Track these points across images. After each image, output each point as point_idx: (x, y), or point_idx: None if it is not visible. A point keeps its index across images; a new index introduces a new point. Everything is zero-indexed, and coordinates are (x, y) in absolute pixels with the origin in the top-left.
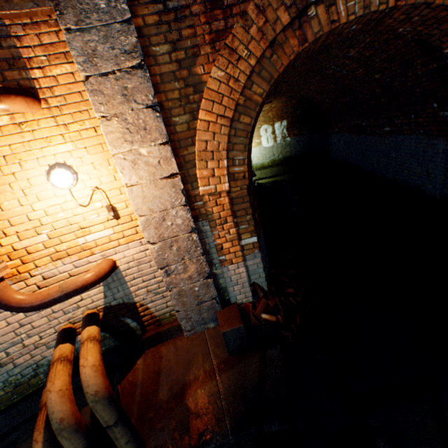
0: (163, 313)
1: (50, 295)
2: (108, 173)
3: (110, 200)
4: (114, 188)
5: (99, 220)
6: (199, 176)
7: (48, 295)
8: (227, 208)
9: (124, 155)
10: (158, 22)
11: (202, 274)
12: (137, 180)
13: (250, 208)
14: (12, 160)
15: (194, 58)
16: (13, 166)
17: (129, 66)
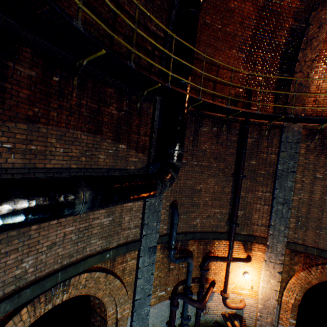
0: (249, 325)
1: (233, 306)
2: (256, 278)
3: (253, 284)
4: (255, 282)
5: (247, 288)
6: (284, 293)
7: (233, 306)
8: (289, 307)
9: (265, 279)
10: (288, 252)
11: (271, 323)
12: (265, 286)
13: (296, 310)
14: (237, 266)
15: (295, 264)
16: (237, 268)
17: (278, 262)
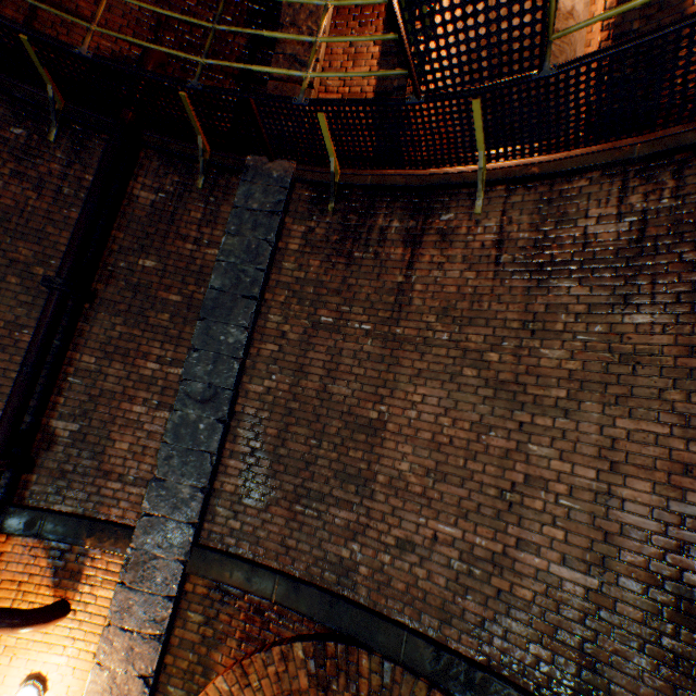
0: None
1: None
2: None
3: None
4: None
5: None
6: None
7: None
8: None
9: None
10: (206, 593)
11: None
12: None
13: None
14: (9, 650)
15: (220, 641)
16: (5, 657)
17: (150, 631)
